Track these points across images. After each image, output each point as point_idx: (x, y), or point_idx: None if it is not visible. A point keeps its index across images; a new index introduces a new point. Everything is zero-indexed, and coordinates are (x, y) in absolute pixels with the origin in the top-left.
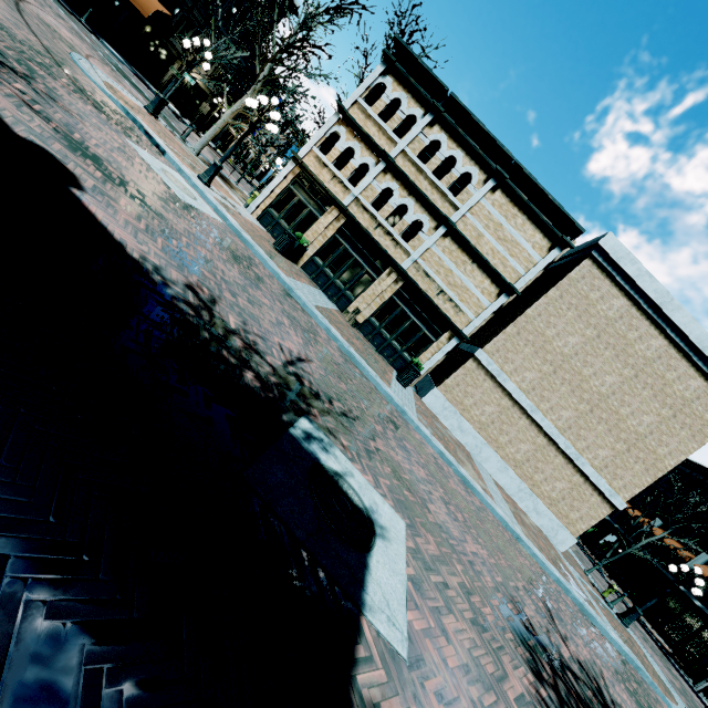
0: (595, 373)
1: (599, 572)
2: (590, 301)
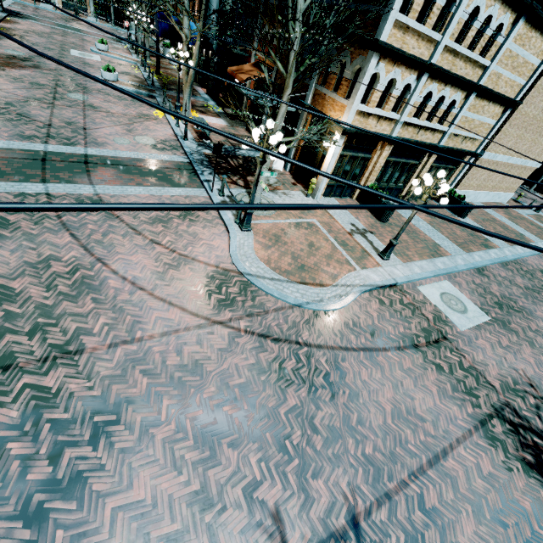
0: None
1: None
2: None
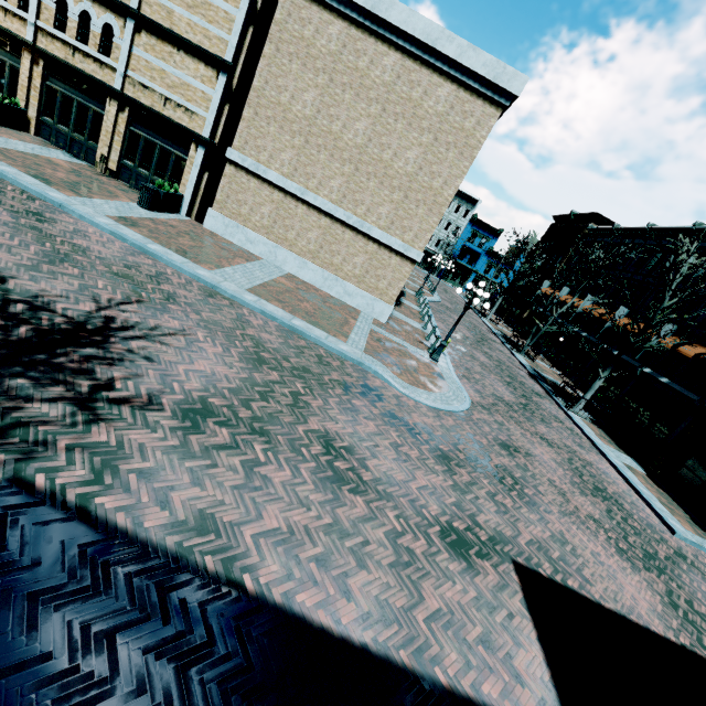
0: (345, 125)
1: (514, 357)
2: (307, 41)
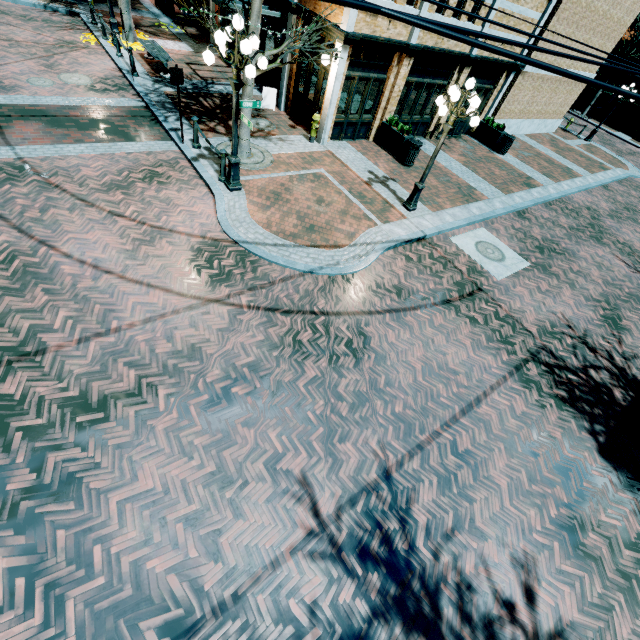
0: None
1: None
2: None
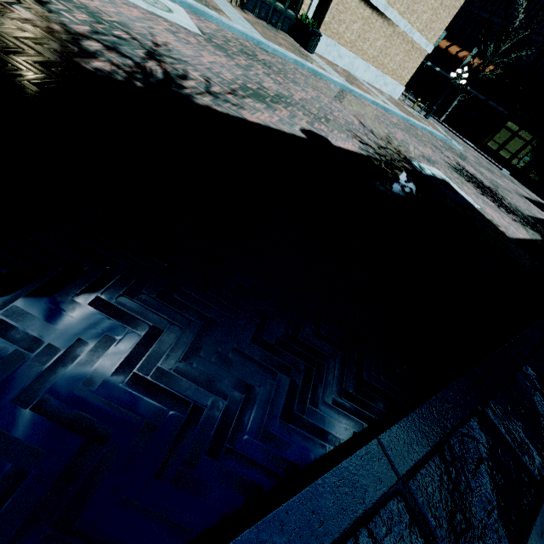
0: None
1: None
2: None
